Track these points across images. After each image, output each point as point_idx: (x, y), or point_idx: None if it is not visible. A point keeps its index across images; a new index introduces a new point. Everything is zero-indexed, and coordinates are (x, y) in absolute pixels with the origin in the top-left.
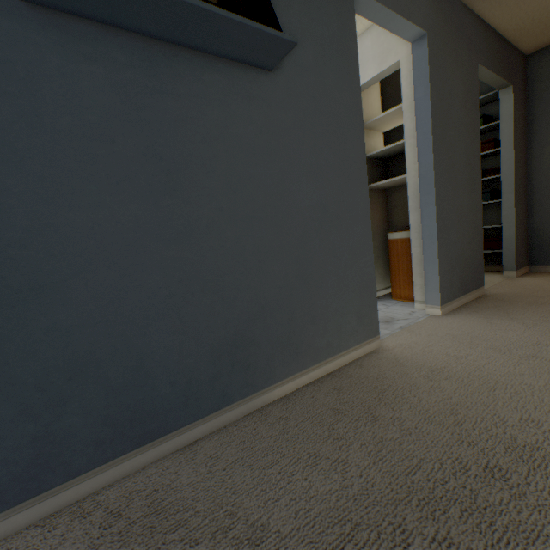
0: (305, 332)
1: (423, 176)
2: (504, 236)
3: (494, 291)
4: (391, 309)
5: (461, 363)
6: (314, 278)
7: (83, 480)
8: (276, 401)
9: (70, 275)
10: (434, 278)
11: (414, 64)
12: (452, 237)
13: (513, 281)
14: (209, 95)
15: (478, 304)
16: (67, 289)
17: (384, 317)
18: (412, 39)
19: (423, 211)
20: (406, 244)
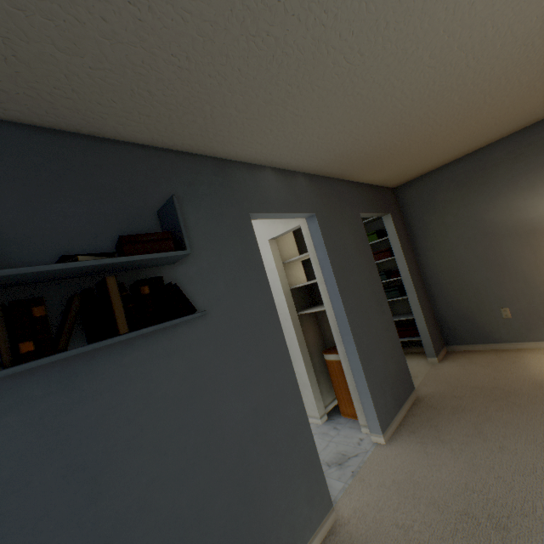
0: None
1: (339, 319)
2: (419, 328)
3: (424, 391)
4: (342, 437)
5: (409, 539)
6: (258, 490)
7: None
8: None
9: None
10: (370, 407)
11: (311, 233)
12: (376, 363)
13: (437, 370)
14: (130, 374)
15: (414, 417)
16: None
17: (336, 454)
18: (305, 217)
19: (346, 348)
20: (341, 365)
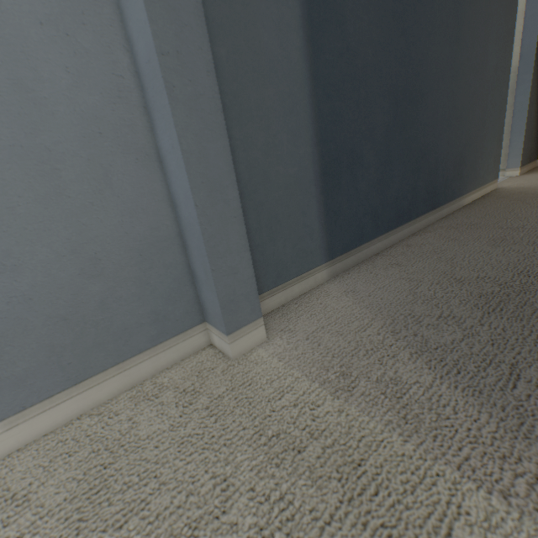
0: (478, 163)
1: (523, 57)
2: None
3: None
4: None
5: None
6: (485, 125)
7: (418, 221)
8: (467, 205)
9: (428, 91)
10: (518, 146)
11: None
12: (532, 113)
13: None
14: None
15: None
16: (426, 100)
17: None
18: None
19: (518, 90)
20: None
